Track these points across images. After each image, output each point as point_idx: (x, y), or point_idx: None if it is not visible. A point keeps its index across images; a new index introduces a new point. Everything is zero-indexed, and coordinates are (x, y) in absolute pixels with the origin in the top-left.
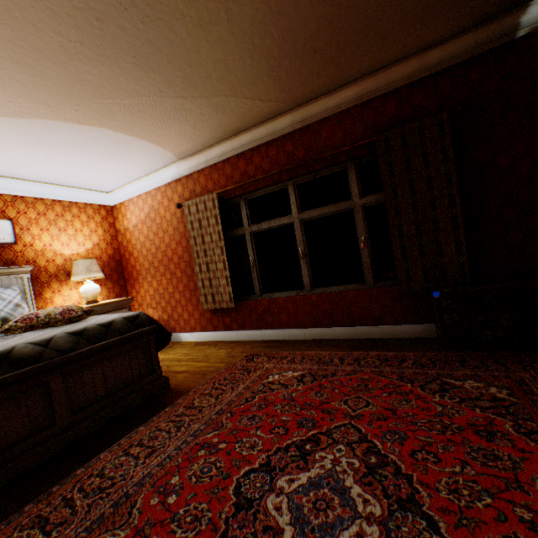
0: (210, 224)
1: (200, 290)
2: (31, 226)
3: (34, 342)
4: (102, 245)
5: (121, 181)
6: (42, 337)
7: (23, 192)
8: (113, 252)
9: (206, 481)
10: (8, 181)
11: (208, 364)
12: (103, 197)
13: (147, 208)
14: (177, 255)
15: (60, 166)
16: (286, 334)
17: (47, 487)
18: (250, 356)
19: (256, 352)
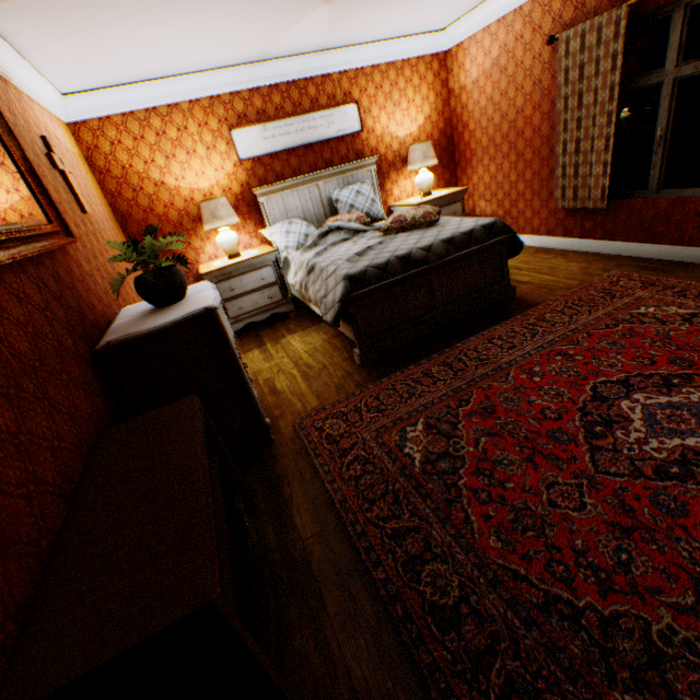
0: (598, 72)
1: (556, 182)
2: (370, 107)
3: (420, 248)
4: (433, 117)
5: (463, 10)
6: (423, 244)
7: (362, 62)
8: (443, 126)
9: (563, 377)
10: (350, 51)
11: (555, 279)
12: (436, 40)
13: (495, 49)
14: (530, 127)
15: (401, 15)
16: (680, 254)
17: (438, 348)
18: (614, 279)
19: (624, 274)
